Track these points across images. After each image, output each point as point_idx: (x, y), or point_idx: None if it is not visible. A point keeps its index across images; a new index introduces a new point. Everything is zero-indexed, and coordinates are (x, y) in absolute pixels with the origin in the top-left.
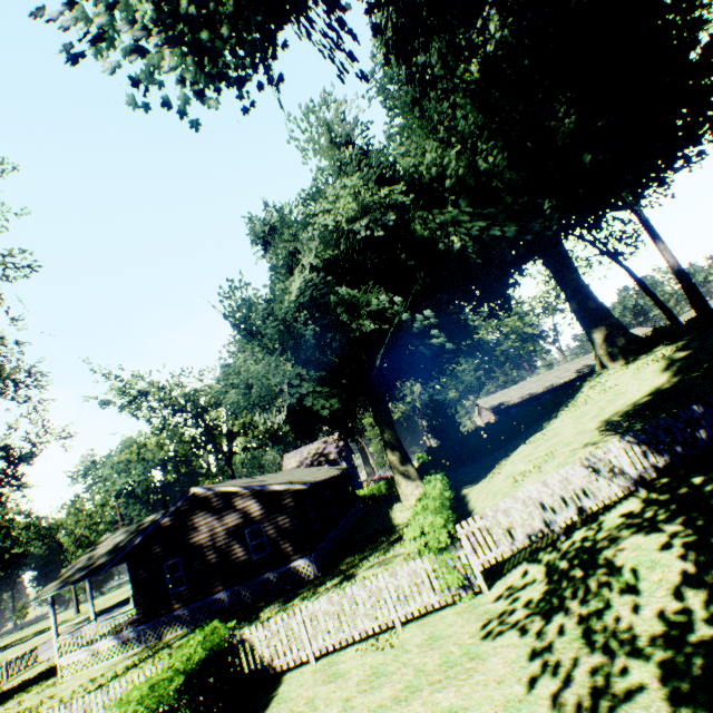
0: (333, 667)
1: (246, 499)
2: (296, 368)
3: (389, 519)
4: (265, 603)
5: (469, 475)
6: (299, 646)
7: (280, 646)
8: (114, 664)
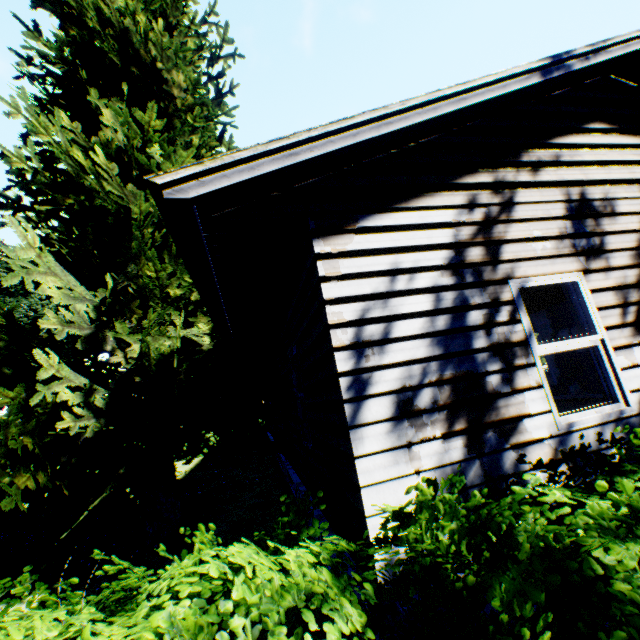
0: None
1: None
2: None
3: None
4: None
5: None
6: None
7: None
8: None
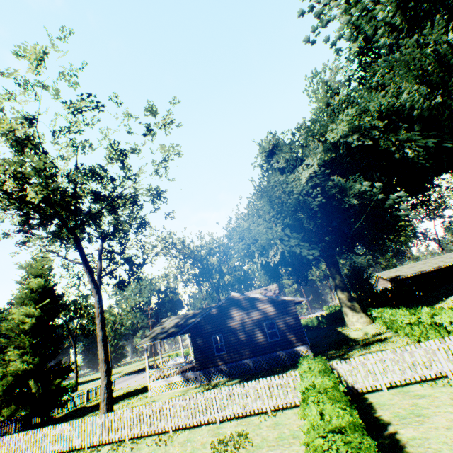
0: (410, 392)
1: (264, 304)
2: (286, 230)
3: (344, 335)
4: (282, 368)
5: None
6: (354, 385)
7: (359, 376)
8: (184, 390)
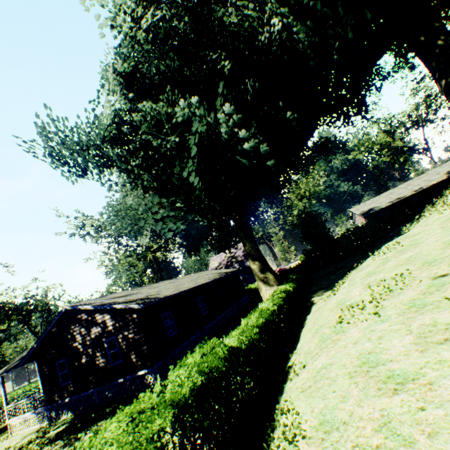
0: None
1: (103, 315)
2: (154, 197)
3: None
4: (109, 410)
5: (330, 276)
6: None
7: None
8: (26, 435)
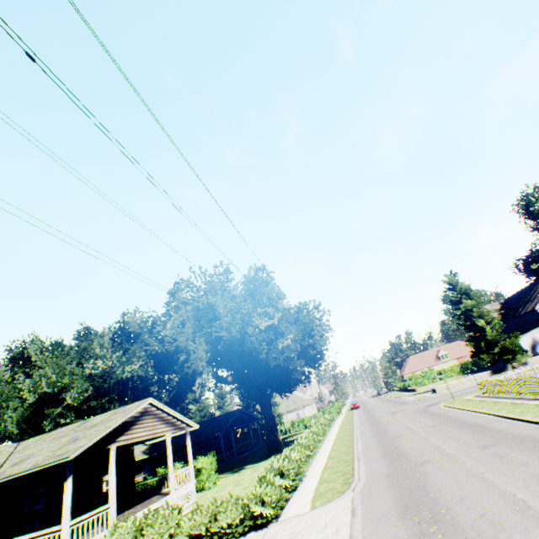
0: None
1: None
2: None
3: None
4: None
5: None
6: None
7: None
8: None
